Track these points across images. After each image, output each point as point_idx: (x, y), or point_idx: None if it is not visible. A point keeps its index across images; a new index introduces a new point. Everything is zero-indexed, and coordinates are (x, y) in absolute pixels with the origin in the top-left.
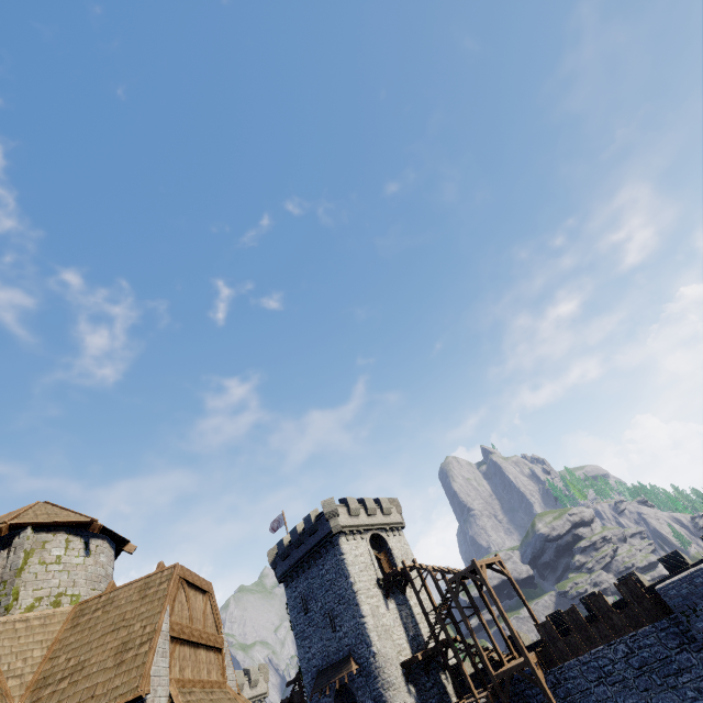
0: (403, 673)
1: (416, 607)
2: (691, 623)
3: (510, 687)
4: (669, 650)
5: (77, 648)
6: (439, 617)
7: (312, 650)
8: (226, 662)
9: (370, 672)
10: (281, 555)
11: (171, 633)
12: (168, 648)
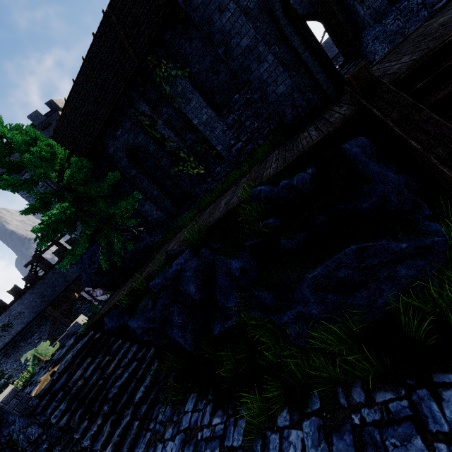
0: None
1: None
2: None
3: None
4: None
5: None
6: None
7: None
8: None
9: None
10: None
11: None
12: None
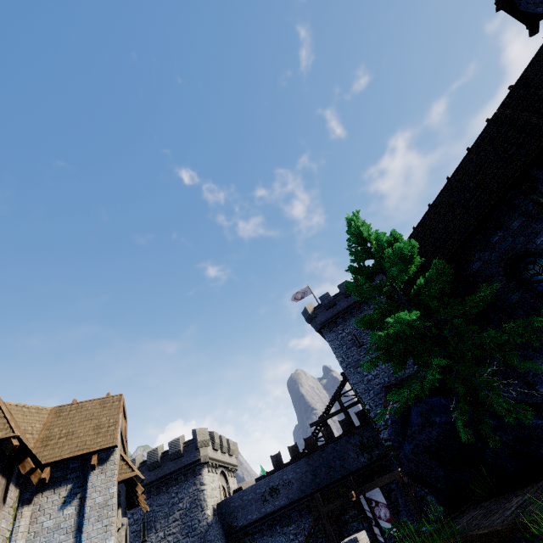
0: None
1: None
2: None
3: None
4: None
5: None
6: None
7: (373, 373)
8: None
9: None
10: (327, 304)
11: None
12: None
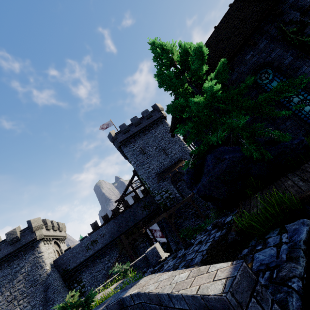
0: None
1: None
2: None
3: None
4: None
5: None
6: None
7: (151, 167)
8: None
9: None
10: (124, 130)
11: None
12: None
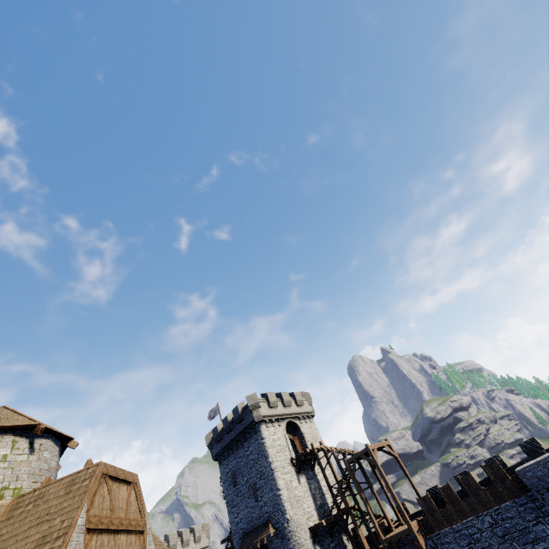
0: (311, 536)
1: (323, 481)
2: (545, 500)
3: (397, 548)
4: (527, 522)
5: (6, 540)
6: (340, 491)
7: (240, 516)
8: (148, 542)
9: (284, 535)
10: (216, 439)
11: (88, 525)
12: (83, 540)
